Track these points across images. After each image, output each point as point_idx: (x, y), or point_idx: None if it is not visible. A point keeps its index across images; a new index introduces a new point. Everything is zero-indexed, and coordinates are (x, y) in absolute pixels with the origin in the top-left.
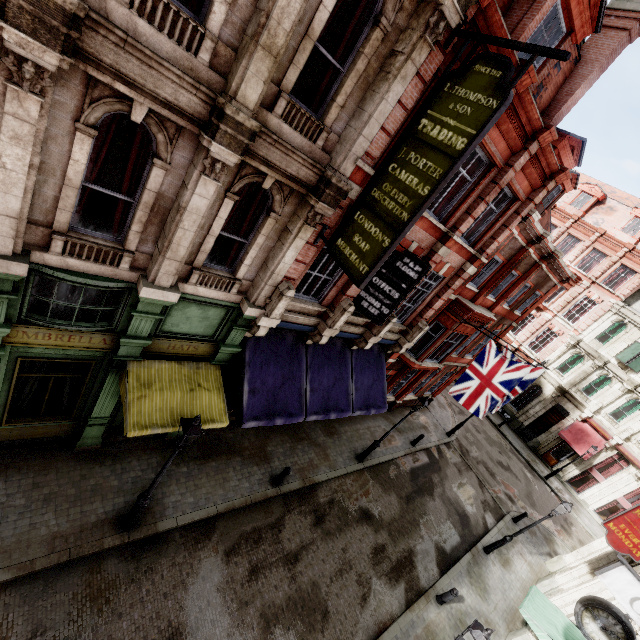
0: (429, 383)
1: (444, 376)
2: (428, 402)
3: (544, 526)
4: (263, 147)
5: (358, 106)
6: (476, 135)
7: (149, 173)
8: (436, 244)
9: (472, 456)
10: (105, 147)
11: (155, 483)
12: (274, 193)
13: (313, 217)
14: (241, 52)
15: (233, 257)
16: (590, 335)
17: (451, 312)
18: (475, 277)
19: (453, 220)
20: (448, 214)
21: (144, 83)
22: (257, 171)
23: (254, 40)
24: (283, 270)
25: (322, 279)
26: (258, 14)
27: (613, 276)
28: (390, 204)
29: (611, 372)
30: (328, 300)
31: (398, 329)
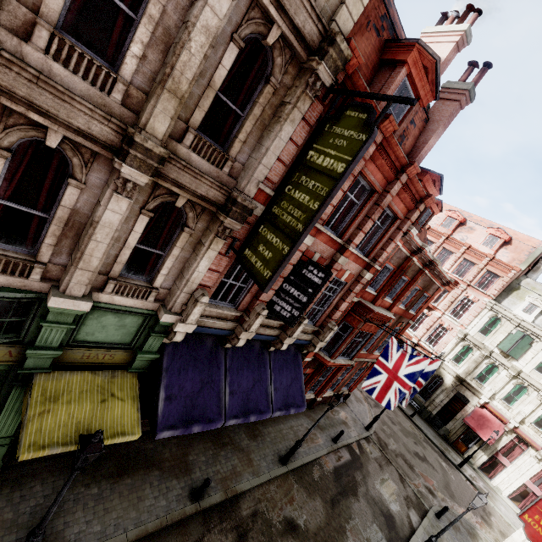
0: (345, 379)
1: (357, 371)
2: (346, 397)
3: (466, 519)
4: (173, 171)
5: (258, 142)
6: (352, 160)
7: (64, 191)
8: (336, 254)
9: (390, 449)
10: (21, 168)
11: (48, 514)
12: (187, 211)
13: (223, 231)
14: (151, 94)
15: (151, 268)
16: (474, 329)
17: (356, 313)
18: (373, 282)
19: (347, 234)
20: (343, 230)
21: (57, 113)
22: (170, 192)
23: (161, 85)
24: (198, 278)
25: (237, 286)
26: (164, 66)
27: (482, 280)
28: (287, 218)
29: (496, 360)
30: (244, 305)
31: (311, 330)
